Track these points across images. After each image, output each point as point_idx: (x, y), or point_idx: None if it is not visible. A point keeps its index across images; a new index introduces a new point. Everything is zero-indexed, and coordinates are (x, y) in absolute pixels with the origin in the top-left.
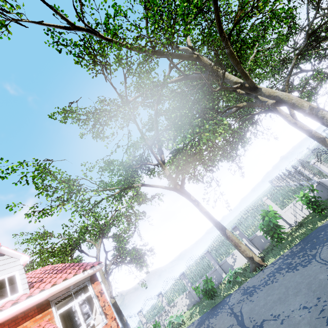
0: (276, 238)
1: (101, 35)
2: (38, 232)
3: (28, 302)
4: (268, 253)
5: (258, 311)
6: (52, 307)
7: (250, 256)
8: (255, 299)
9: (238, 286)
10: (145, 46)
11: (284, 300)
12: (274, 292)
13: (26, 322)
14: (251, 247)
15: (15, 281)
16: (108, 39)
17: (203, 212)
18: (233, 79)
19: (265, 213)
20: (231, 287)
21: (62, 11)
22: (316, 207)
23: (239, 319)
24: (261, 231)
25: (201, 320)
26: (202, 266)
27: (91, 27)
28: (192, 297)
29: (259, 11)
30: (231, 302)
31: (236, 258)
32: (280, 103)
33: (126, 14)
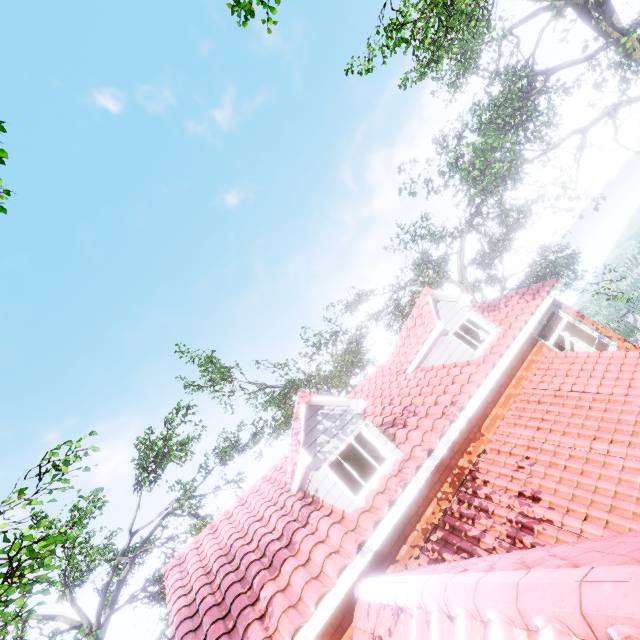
0: None
1: None
2: (374, 289)
3: (524, 336)
4: None
5: None
6: (539, 340)
7: None
8: None
9: None
10: None
11: None
12: None
13: (528, 356)
14: None
15: (471, 324)
16: None
17: None
18: None
19: None
20: None
21: None
22: None
23: None
24: None
25: None
26: None
27: None
28: None
29: None
30: None
31: None
32: None
33: None
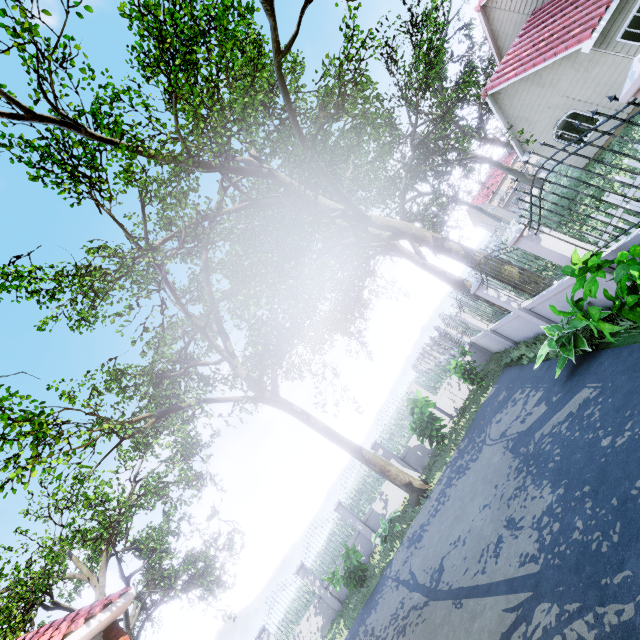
0: (436, 438)
1: (89, 131)
2: None
3: None
4: (431, 471)
5: (433, 553)
6: None
7: (407, 482)
8: (427, 540)
9: (399, 541)
10: (181, 154)
11: (462, 515)
12: (448, 515)
13: None
14: (406, 470)
15: None
16: (104, 140)
17: (320, 429)
18: (330, 204)
19: (413, 402)
20: (389, 549)
21: (1, 86)
22: (474, 376)
23: (411, 582)
24: (414, 438)
25: (352, 634)
26: (333, 550)
27: (72, 119)
28: (327, 607)
29: (347, 114)
30: (395, 570)
31: (387, 498)
32: (398, 235)
33: (148, 104)
